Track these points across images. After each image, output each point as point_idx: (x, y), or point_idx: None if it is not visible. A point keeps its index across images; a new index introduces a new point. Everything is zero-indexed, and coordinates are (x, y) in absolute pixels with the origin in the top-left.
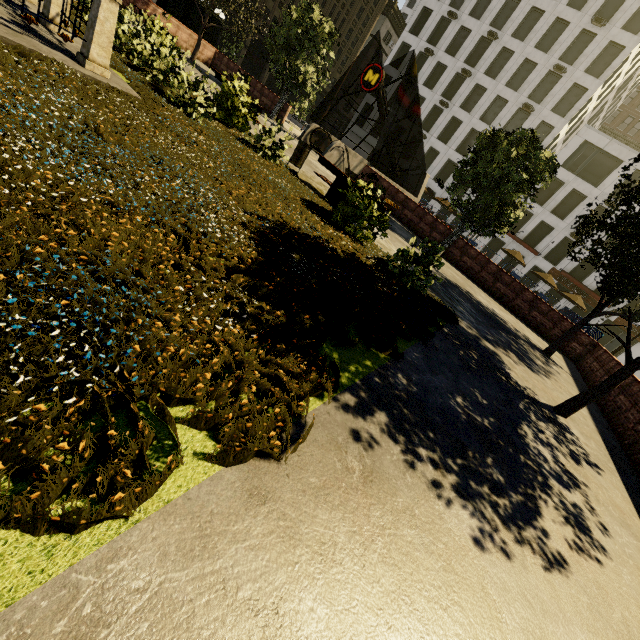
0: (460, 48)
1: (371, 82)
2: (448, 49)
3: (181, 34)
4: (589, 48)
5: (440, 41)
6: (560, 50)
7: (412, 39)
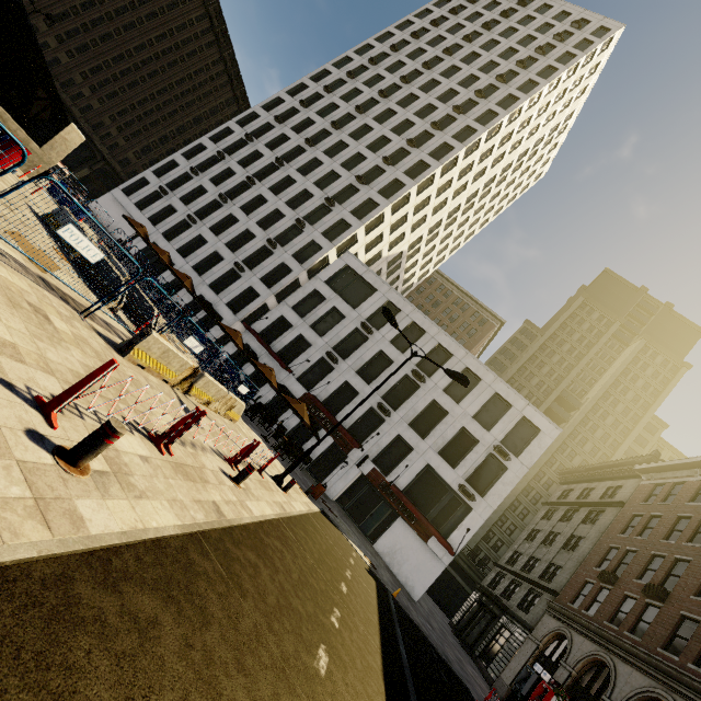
0: (252, 164)
1: None
2: (242, 163)
3: None
4: (354, 197)
5: (235, 154)
6: (333, 192)
7: (210, 144)
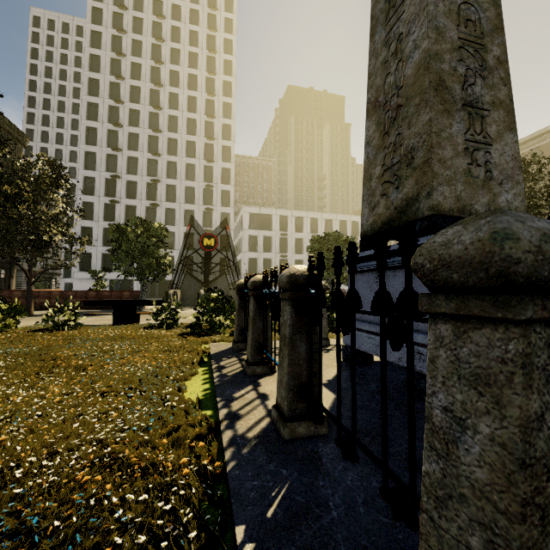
0: (137, 193)
1: (211, 244)
2: (127, 196)
3: None
4: (215, 173)
5: (117, 193)
6: (201, 178)
7: (90, 198)
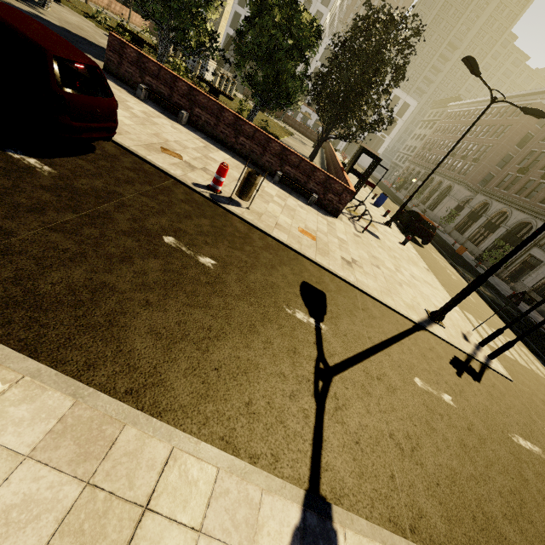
0: None
1: None
2: None
3: (137, 19)
4: None
5: None
6: None
7: None
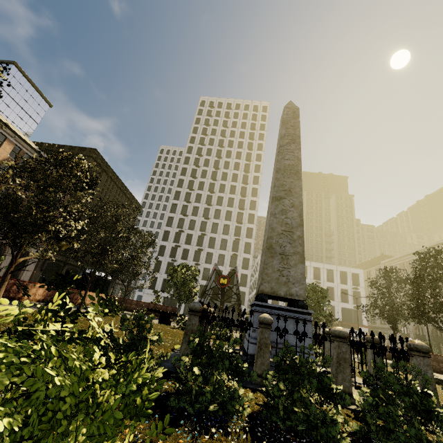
0: (191, 241)
1: (224, 283)
2: (185, 242)
3: None
4: (242, 230)
5: (180, 241)
6: (232, 233)
7: (165, 243)
